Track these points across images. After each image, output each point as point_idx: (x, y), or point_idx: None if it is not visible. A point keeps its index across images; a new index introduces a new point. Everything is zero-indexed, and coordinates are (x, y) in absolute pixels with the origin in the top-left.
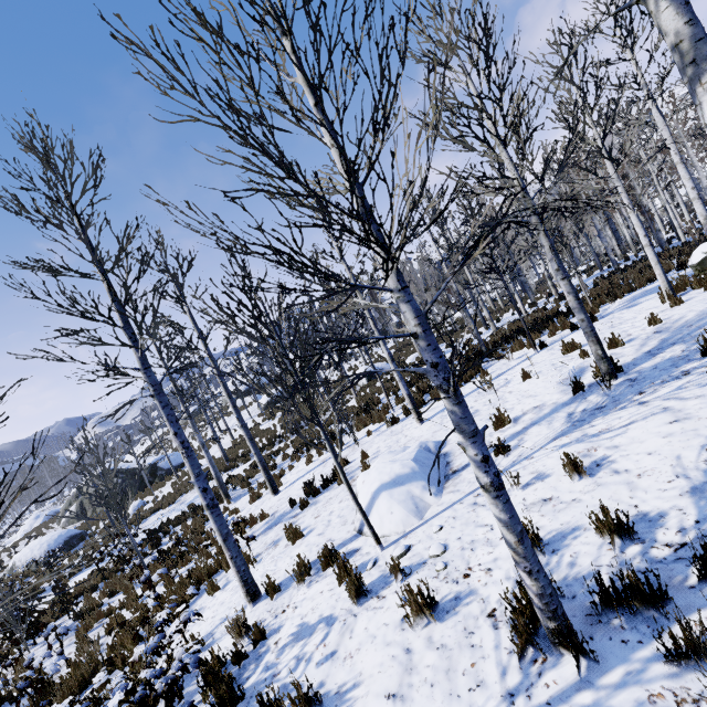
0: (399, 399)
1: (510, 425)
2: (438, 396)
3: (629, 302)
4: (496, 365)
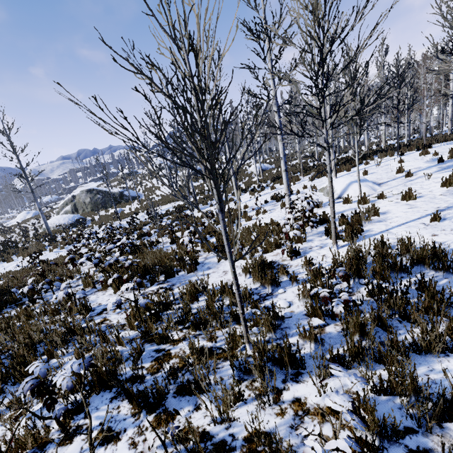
0: (305, 173)
1: (404, 172)
2: (339, 170)
3: (447, 143)
4: (371, 162)
